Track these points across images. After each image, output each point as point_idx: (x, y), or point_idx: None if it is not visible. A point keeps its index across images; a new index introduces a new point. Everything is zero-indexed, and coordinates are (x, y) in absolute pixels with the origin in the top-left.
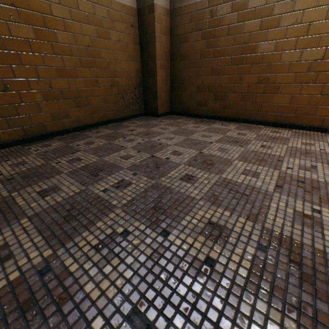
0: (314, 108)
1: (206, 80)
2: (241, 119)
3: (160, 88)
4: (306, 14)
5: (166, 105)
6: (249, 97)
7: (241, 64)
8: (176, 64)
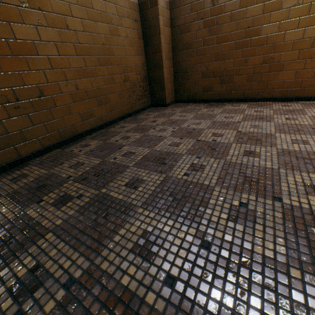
0: None
1: (211, 66)
2: (248, 99)
3: (166, 78)
4: None
5: (172, 95)
6: (254, 77)
7: (245, 47)
8: (178, 53)
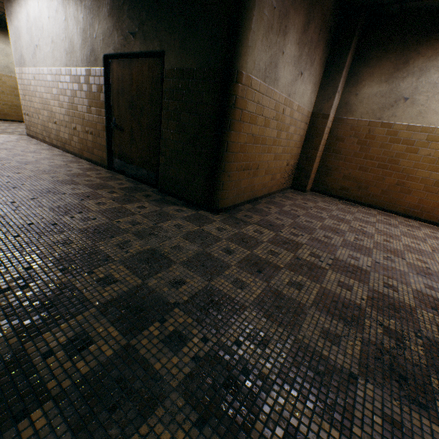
0: (434, 210)
1: (353, 173)
2: (377, 207)
3: (313, 170)
4: (436, 152)
5: (311, 183)
6: (387, 192)
7: (385, 169)
8: (328, 154)
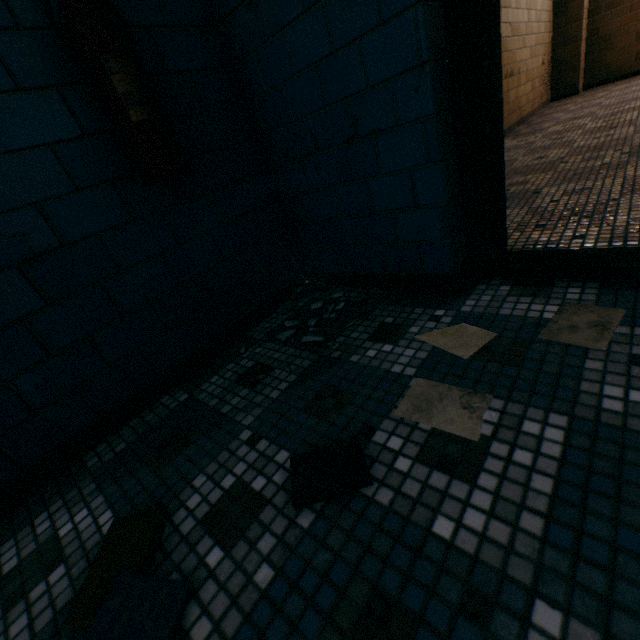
0: None
1: None
2: None
3: (581, 55)
4: None
5: (581, 79)
6: None
7: None
8: (598, 18)
